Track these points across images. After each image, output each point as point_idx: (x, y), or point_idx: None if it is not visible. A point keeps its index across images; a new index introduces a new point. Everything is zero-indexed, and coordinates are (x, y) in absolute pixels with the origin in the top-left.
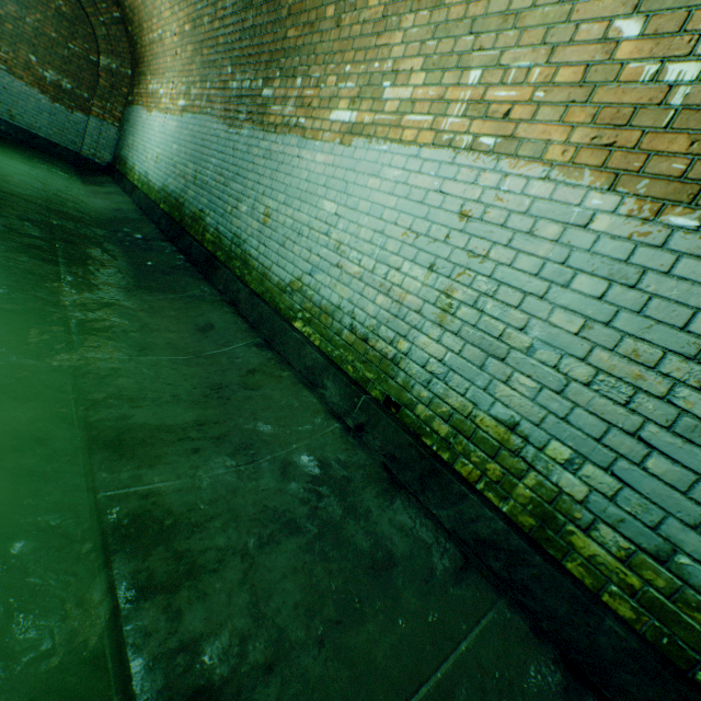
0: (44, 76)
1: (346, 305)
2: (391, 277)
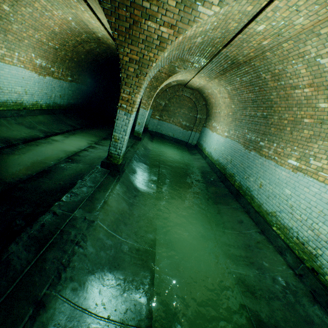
0: (182, 123)
1: (294, 228)
2: (313, 225)
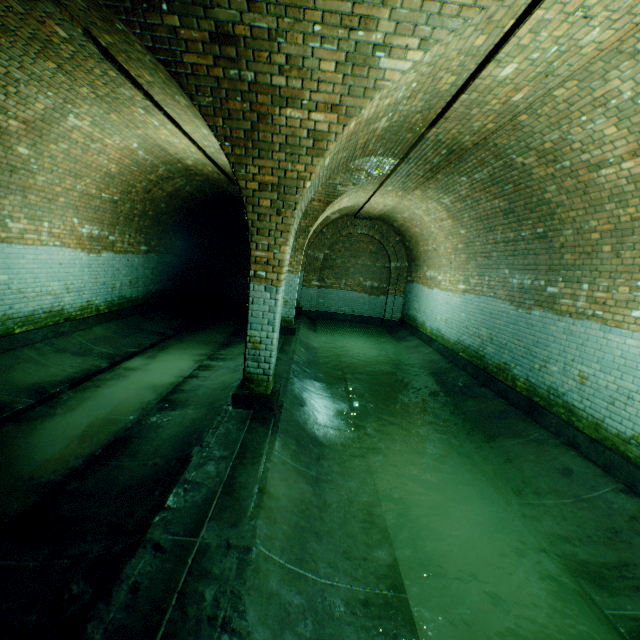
0: (365, 285)
1: None
2: None
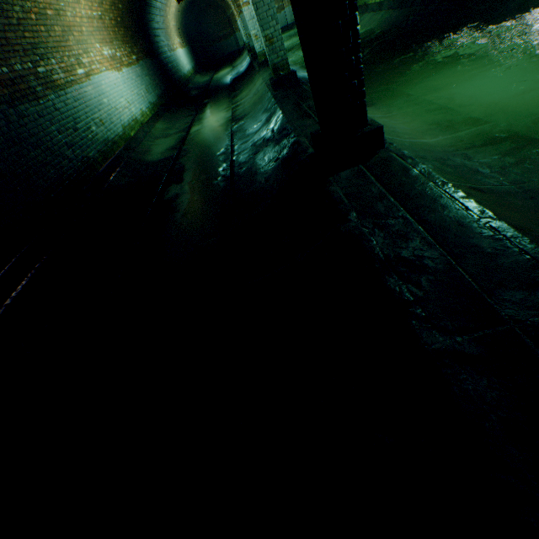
0: None
1: None
2: None
